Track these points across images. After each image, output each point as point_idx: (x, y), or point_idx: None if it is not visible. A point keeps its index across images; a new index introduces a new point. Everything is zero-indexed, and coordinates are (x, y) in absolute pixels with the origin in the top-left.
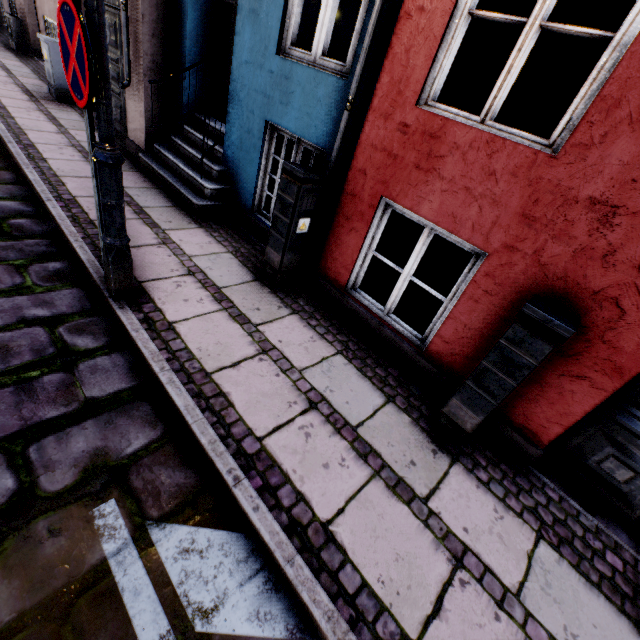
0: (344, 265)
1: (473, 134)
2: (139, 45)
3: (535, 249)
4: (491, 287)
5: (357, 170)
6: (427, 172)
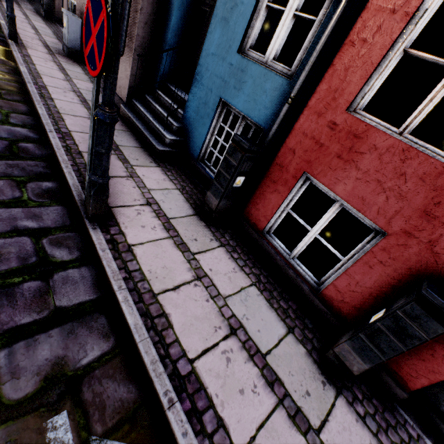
0: (264, 215)
1: (391, 141)
2: (135, 28)
3: (430, 239)
4: (385, 259)
5: (288, 148)
6: (346, 162)
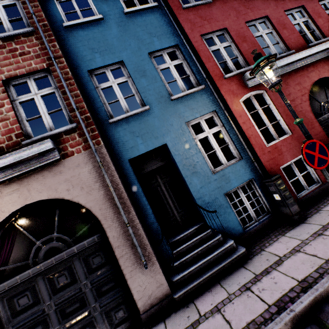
0: (291, 193)
1: (280, 141)
2: (139, 236)
3: None
4: None
5: (269, 169)
6: (281, 153)
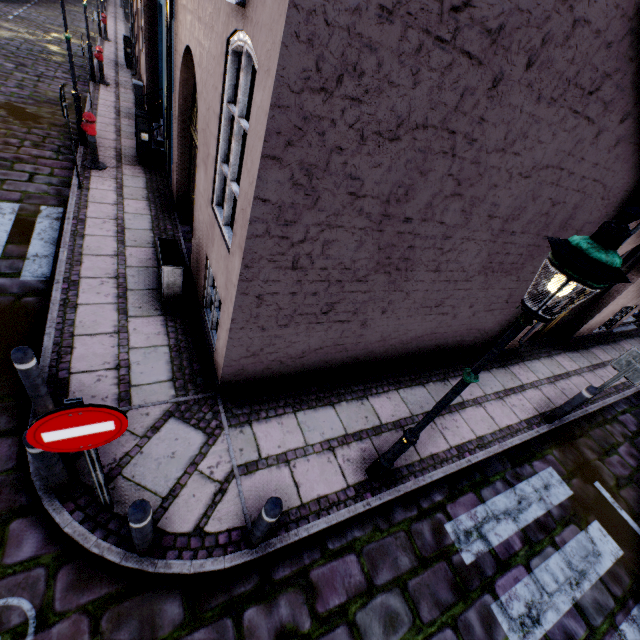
0: None
1: None
2: None
3: None
4: None
5: None
6: None
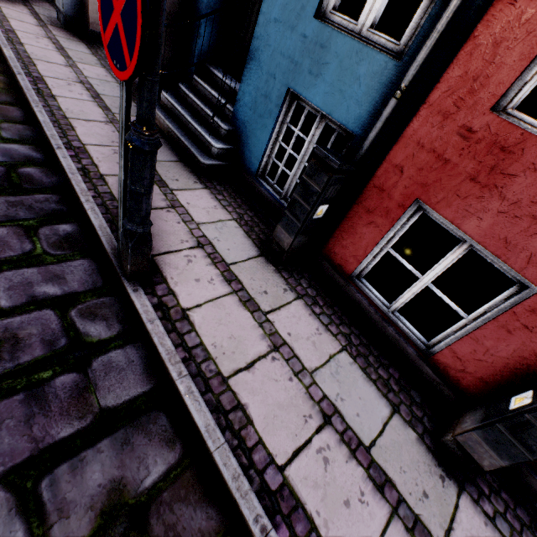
0: (354, 254)
1: None
2: None
3: None
4: (534, 324)
5: (392, 165)
6: (484, 187)
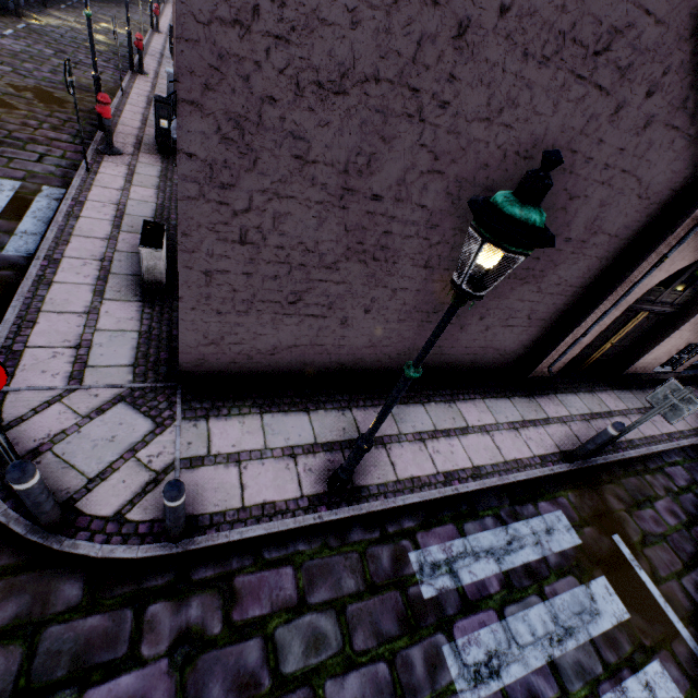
0: None
1: None
2: None
3: None
4: None
5: None
6: None
